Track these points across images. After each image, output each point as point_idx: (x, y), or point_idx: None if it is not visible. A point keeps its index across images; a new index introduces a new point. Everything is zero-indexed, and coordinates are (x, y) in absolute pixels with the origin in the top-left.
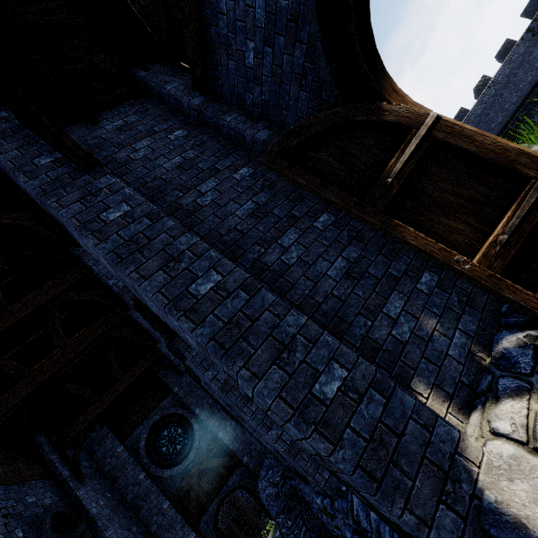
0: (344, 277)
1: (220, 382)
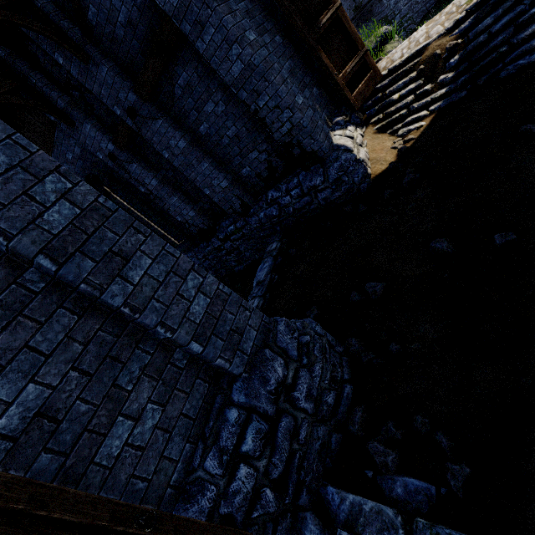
0: (290, 73)
1: (188, 141)
